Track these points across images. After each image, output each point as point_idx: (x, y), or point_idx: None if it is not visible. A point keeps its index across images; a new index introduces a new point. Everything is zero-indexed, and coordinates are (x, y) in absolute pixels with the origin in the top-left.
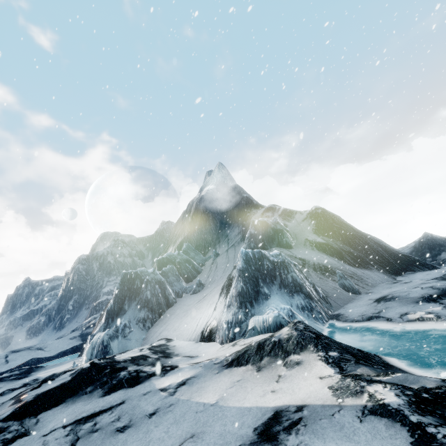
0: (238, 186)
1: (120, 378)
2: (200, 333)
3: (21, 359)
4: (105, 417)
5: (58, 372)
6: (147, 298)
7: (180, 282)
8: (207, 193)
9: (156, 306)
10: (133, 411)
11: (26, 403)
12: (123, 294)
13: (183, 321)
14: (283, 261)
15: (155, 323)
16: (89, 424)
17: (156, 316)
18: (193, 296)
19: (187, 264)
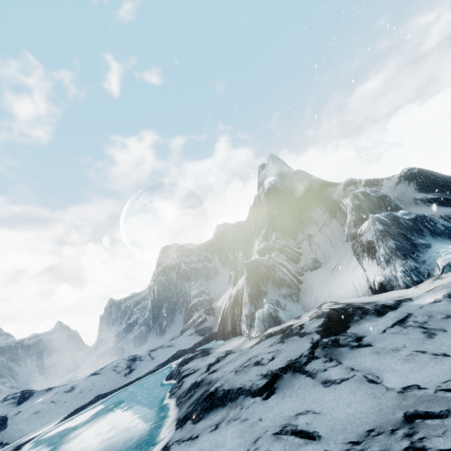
0: (302, 171)
1: (374, 309)
2: (368, 289)
3: (162, 355)
4: (414, 319)
5: (277, 330)
6: (281, 278)
7: (292, 264)
8: (271, 185)
9: (291, 283)
10: (434, 312)
11: (322, 330)
12: (254, 280)
13: (331, 288)
14: (423, 215)
15: (300, 296)
16: (409, 323)
17: (297, 291)
18: (317, 271)
19: (287, 249)
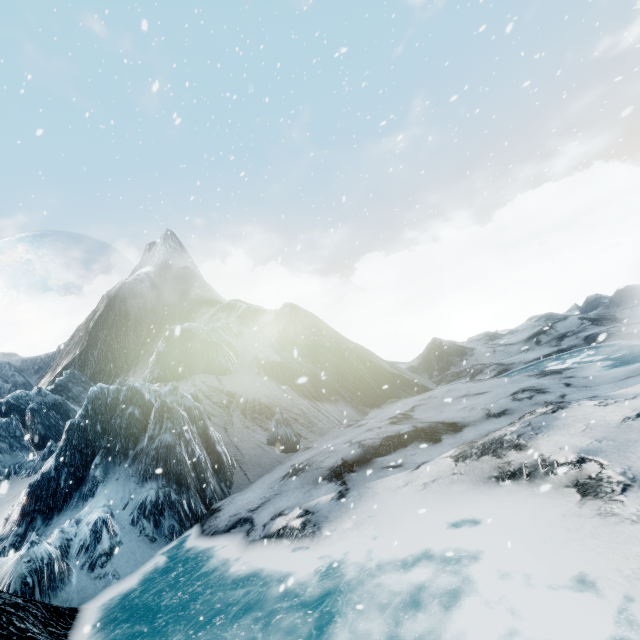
0: (190, 269)
1: None
2: None
3: None
4: None
5: None
6: None
7: (17, 452)
8: (134, 279)
9: None
10: None
11: None
12: None
13: None
14: (162, 408)
15: None
16: None
17: None
18: (21, 483)
19: (54, 411)
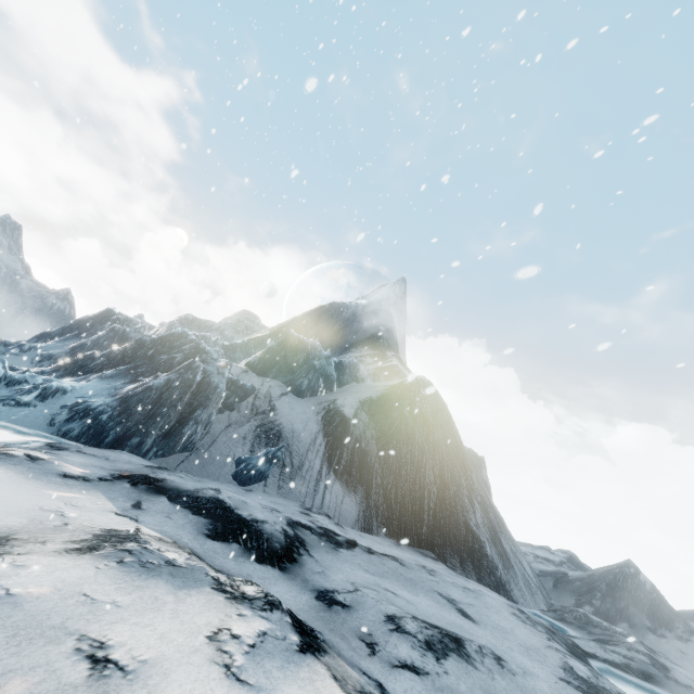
0: (388, 314)
1: None
2: None
3: None
4: None
5: None
6: (84, 341)
7: None
8: (343, 303)
9: None
10: None
11: None
12: (80, 327)
13: None
14: (187, 364)
15: None
16: None
17: None
18: None
19: None
